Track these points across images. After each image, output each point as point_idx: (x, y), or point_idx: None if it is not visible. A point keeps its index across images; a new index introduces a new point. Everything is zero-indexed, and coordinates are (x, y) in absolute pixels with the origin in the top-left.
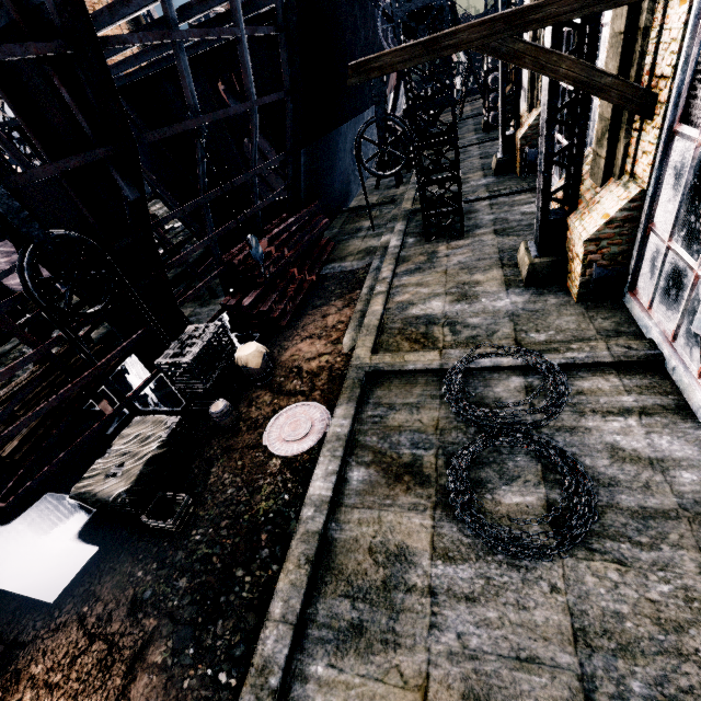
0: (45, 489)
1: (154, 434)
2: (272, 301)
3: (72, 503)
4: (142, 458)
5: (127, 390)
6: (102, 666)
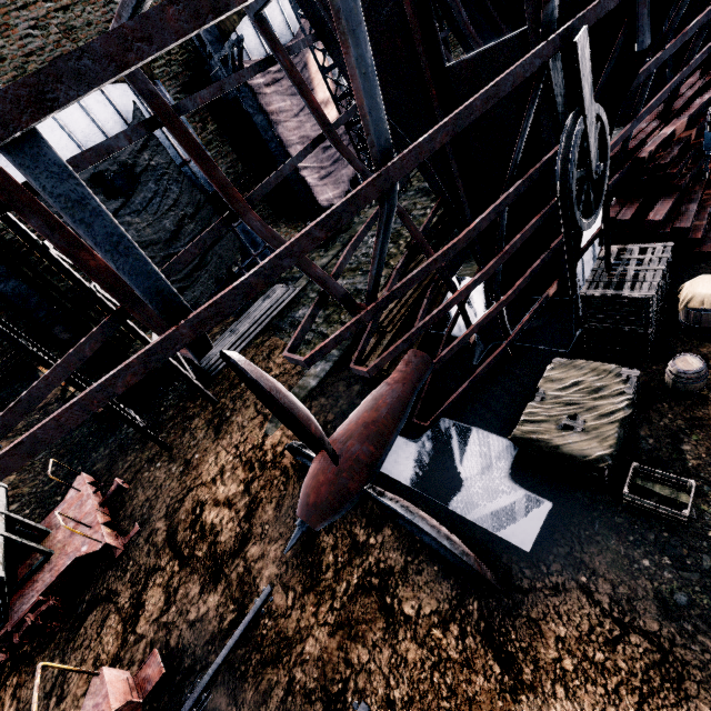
0: (433, 411)
1: (608, 386)
2: (693, 214)
3: (478, 436)
4: (607, 416)
5: (473, 317)
6: (663, 673)
